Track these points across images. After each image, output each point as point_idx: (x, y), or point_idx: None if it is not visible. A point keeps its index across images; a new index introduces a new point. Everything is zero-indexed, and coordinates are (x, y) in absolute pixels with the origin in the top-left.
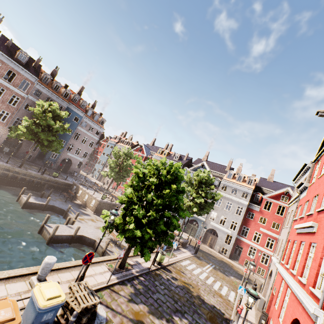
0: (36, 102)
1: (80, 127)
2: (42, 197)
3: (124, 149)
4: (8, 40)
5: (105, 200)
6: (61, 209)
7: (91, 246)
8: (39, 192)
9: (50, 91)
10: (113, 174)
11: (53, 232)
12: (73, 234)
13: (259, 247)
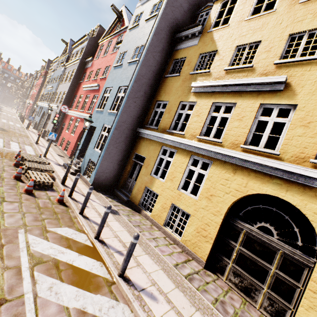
0: None
1: None
2: None
3: None
4: None
5: None
6: None
7: None
8: None
9: None
10: None
11: None
12: None
13: (74, 113)
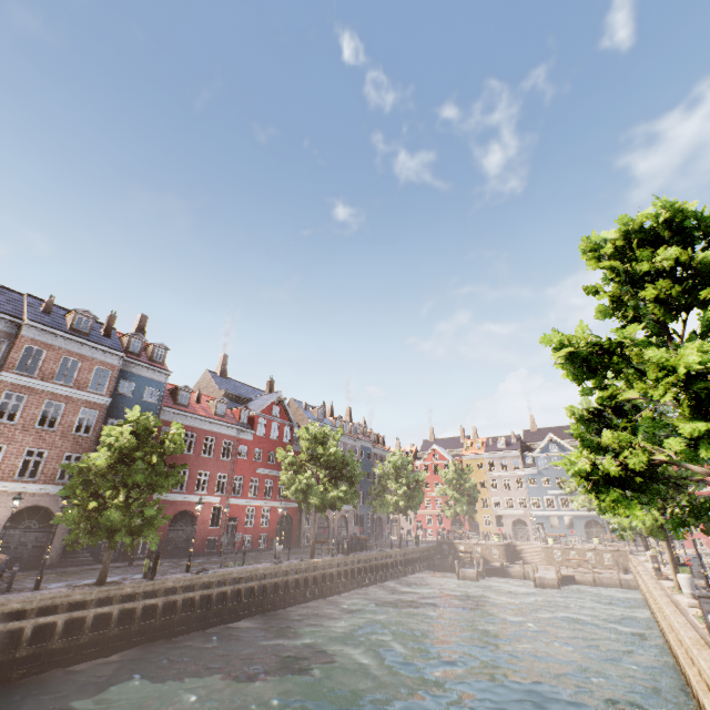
0: (390, 459)
1: (373, 463)
2: (465, 566)
3: (450, 466)
4: (297, 401)
5: (503, 541)
6: (493, 569)
7: (574, 583)
8: (426, 570)
9: (347, 436)
10: (464, 507)
11: (557, 574)
12: (558, 575)
13: None
